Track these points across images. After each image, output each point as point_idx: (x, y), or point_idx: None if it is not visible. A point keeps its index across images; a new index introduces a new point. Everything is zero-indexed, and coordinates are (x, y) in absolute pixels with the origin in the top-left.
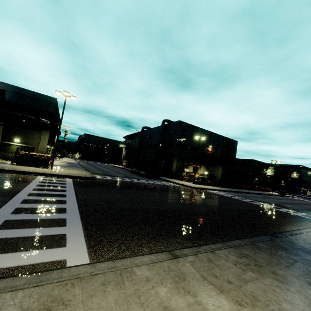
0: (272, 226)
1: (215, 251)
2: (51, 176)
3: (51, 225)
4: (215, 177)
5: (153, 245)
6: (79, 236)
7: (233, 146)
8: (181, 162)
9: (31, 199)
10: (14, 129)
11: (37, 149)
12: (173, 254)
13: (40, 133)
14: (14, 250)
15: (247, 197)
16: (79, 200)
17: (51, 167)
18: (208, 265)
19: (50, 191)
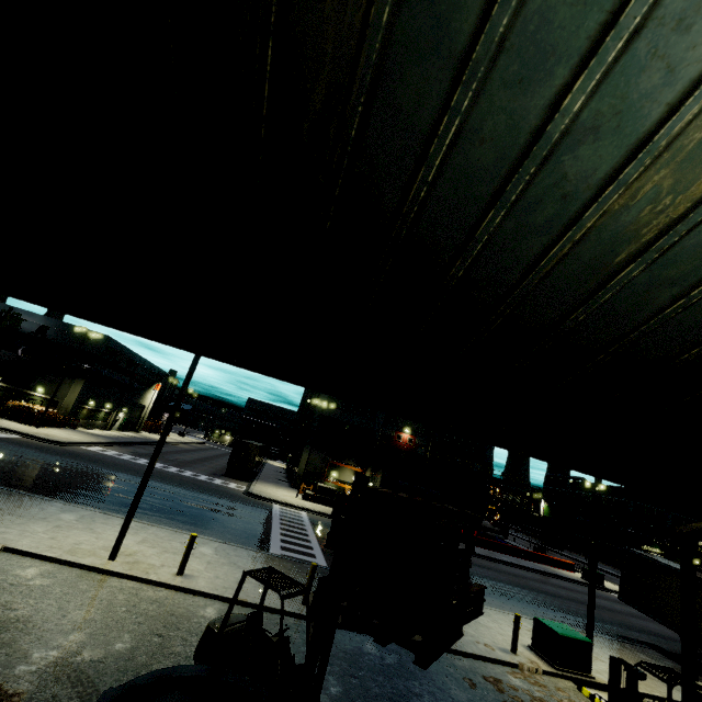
0: (74, 503)
1: None
2: None
3: None
4: None
5: None
6: None
7: None
8: (323, 456)
9: None
10: (43, 375)
11: (62, 405)
12: None
13: (72, 382)
14: None
15: None
16: None
17: (37, 426)
18: None
19: None
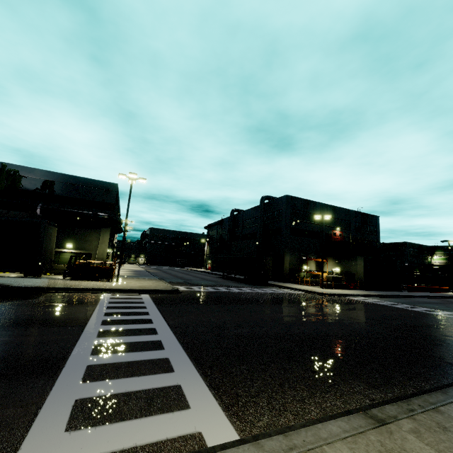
0: None
1: (440, 408)
2: (120, 292)
3: (152, 370)
4: (353, 275)
5: (321, 400)
6: (202, 389)
7: (374, 224)
8: (295, 256)
9: (109, 330)
10: (65, 231)
11: (95, 256)
12: (373, 418)
13: (98, 233)
14: (118, 417)
15: (417, 303)
16: (173, 327)
17: (117, 280)
18: (447, 438)
19: (128, 316)
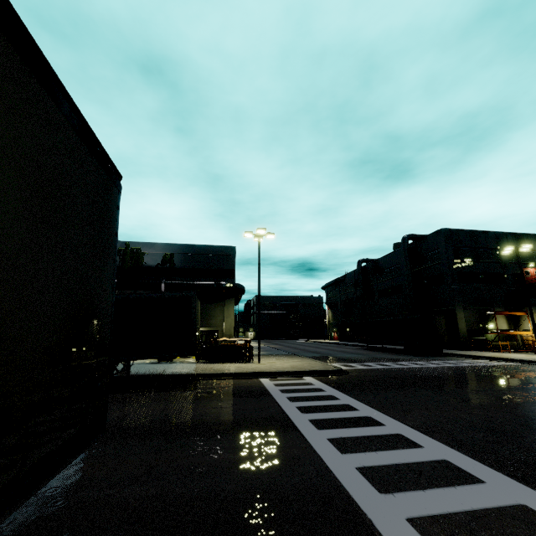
0: None
1: None
2: (276, 376)
3: None
4: None
5: None
6: None
7: None
8: (472, 311)
9: (341, 439)
10: None
11: (222, 333)
12: None
13: (221, 306)
14: None
15: None
16: (424, 431)
17: (258, 360)
18: None
19: (333, 412)
